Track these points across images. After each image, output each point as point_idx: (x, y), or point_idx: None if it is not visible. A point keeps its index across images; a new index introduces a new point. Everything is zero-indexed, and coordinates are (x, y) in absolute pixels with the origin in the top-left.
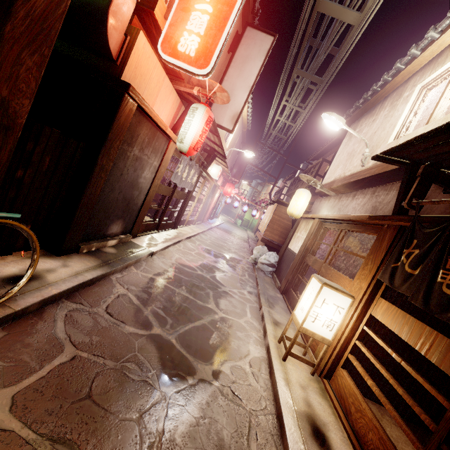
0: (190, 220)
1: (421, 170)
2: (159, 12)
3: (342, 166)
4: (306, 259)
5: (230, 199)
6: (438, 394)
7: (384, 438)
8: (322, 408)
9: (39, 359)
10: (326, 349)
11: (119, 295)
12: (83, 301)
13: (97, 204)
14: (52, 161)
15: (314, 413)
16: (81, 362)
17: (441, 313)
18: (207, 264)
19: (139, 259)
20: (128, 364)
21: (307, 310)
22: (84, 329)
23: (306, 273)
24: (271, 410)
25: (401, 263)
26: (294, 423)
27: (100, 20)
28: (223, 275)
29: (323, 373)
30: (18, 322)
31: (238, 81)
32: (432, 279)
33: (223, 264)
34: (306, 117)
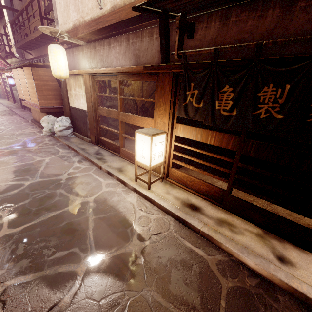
0: None
1: (178, 22)
2: None
3: (75, 8)
4: (99, 111)
5: None
6: (225, 158)
7: (208, 185)
8: (180, 193)
9: None
10: (163, 166)
11: (2, 299)
12: None
13: None
14: None
15: (182, 200)
16: None
17: (224, 126)
18: (18, 168)
19: None
20: None
21: (148, 156)
22: None
23: (102, 121)
24: (171, 219)
25: (189, 102)
26: (186, 214)
27: None
28: (46, 165)
29: (164, 176)
30: None
31: None
32: (213, 108)
33: (31, 155)
34: None
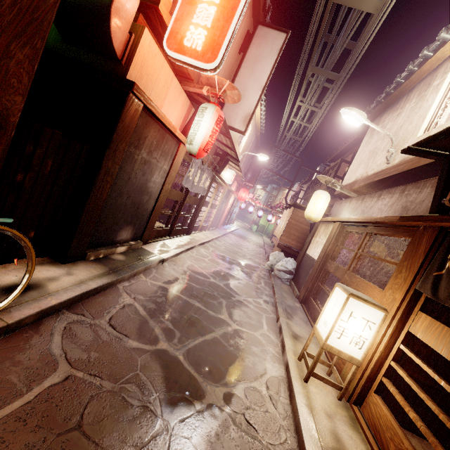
0: (203, 226)
1: None
2: (165, 7)
3: (364, 166)
4: (327, 265)
5: (244, 204)
6: None
7: None
8: (353, 443)
9: (28, 380)
10: (355, 371)
11: (125, 305)
12: (85, 312)
13: (104, 209)
14: (54, 164)
15: None
16: (74, 383)
17: None
18: (220, 271)
19: (149, 266)
20: (127, 386)
21: (331, 324)
22: (82, 344)
23: (327, 280)
24: (293, 445)
25: (446, 271)
26: None
27: (103, 17)
28: (238, 282)
29: (352, 397)
30: (11, 336)
31: (249, 81)
32: None
33: (238, 271)
34: (323, 117)
